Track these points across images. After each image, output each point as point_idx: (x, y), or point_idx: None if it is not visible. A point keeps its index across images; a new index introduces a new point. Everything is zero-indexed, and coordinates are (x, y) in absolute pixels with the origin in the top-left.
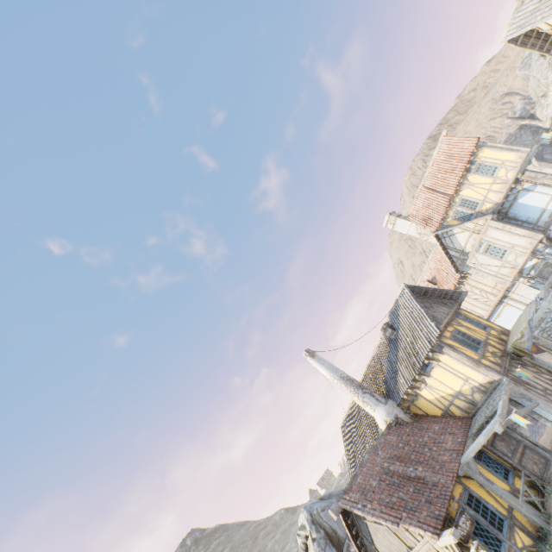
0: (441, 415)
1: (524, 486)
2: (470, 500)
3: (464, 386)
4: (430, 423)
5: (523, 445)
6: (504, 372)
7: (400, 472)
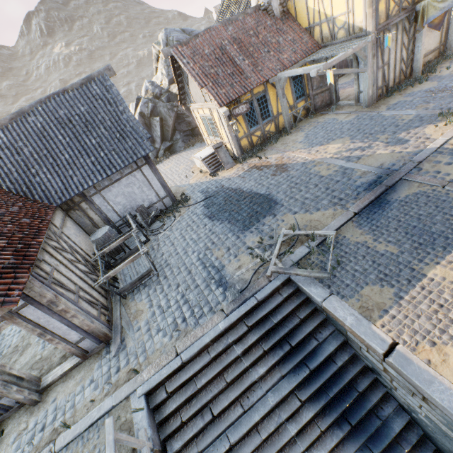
0: (304, 29)
1: (301, 109)
2: (261, 99)
3: (342, 17)
4: (290, 31)
5: (329, 88)
6: (381, 28)
7: (232, 55)
